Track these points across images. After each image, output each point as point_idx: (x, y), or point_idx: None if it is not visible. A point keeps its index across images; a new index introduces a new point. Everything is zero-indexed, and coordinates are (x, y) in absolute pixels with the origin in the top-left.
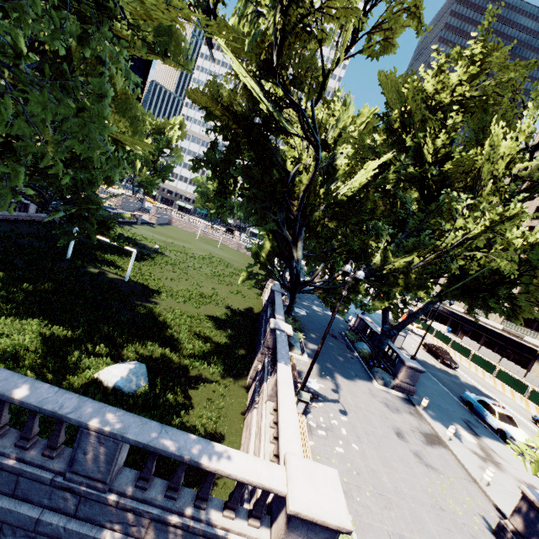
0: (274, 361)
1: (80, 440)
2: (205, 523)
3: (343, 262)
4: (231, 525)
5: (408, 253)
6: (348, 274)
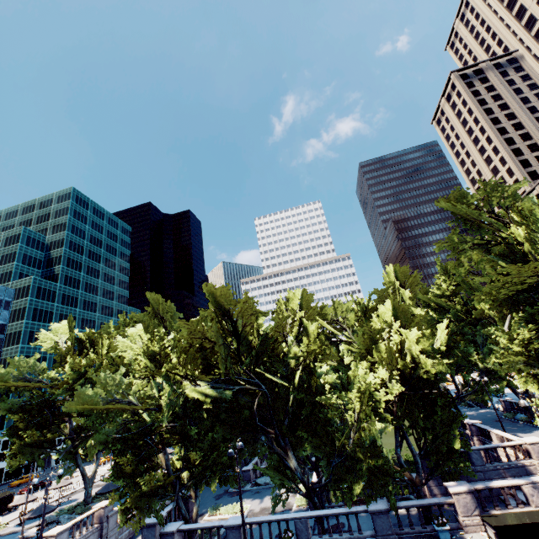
0: (486, 436)
1: (470, 455)
2: (515, 464)
3: (455, 371)
4: (521, 461)
5: (491, 354)
6: (474, 379)
